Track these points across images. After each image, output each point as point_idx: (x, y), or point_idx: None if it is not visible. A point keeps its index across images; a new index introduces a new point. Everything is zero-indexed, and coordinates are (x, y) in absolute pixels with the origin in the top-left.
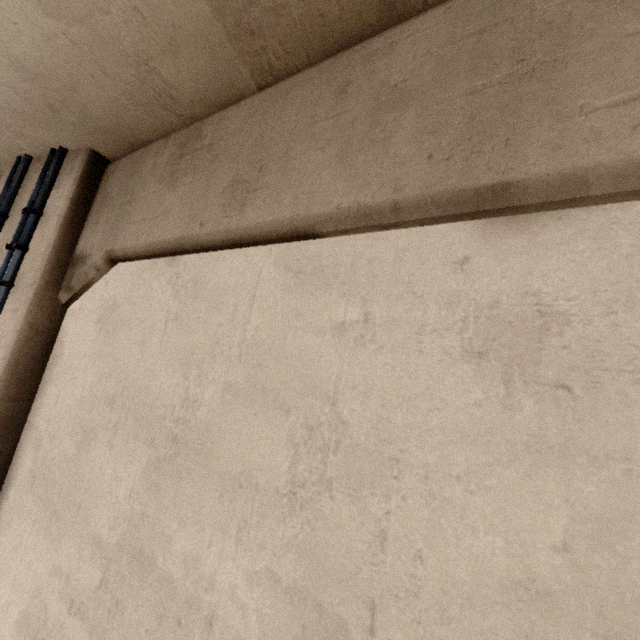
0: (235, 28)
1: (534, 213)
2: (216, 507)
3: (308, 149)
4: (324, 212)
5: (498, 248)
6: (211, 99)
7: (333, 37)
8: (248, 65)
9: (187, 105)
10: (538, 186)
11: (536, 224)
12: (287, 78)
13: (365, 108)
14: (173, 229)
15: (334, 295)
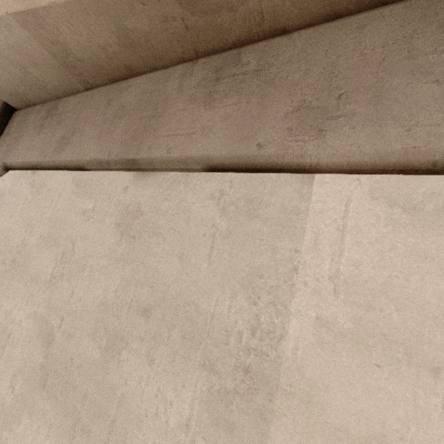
0: (64, 63)
1: (149, 172)
2: (23, 289)
3: (91, 128)
4: (86, 160)
5: (136, 184)
6: (63, 90)
7: (111, 75)
8: (76, 79)
9: (52, 90)
10: (143, 162)
11: (148, 176)
12: (95, 88)
13: (113, 114)
14: (33, 156)
15: (87, 197)
